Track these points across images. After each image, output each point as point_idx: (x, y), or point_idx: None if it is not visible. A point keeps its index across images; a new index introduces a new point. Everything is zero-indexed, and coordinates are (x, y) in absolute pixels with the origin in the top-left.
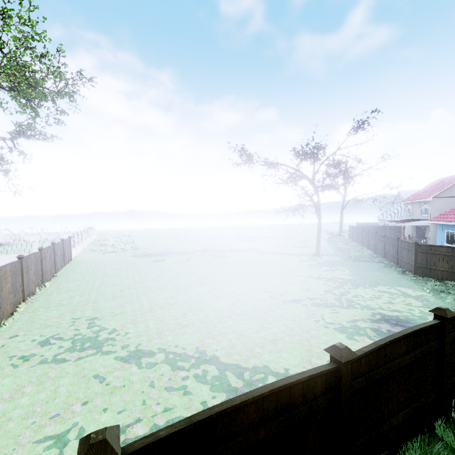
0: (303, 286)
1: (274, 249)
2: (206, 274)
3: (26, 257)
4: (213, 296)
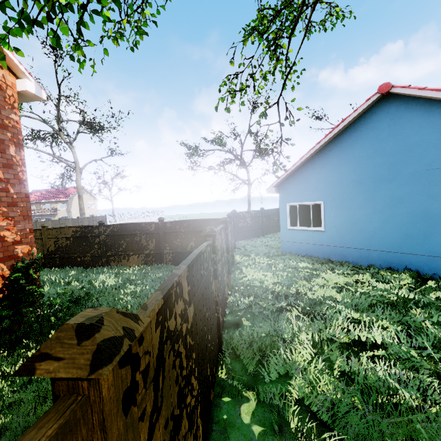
0: None
1: None
2: None
3: (43, 221)
4: None
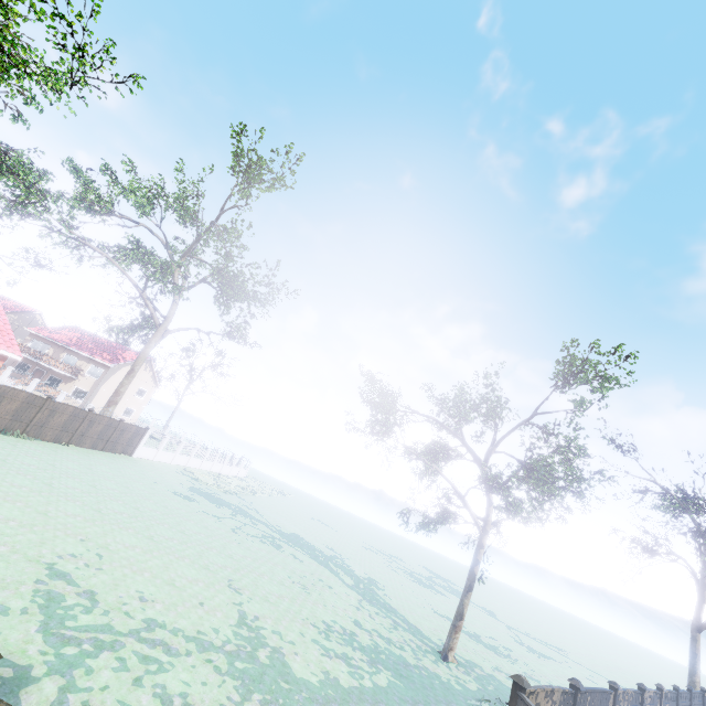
0: (165, 597)
1: (405, 604)
2: (151, 519)
3: (8, 387)
4: (44, 511)
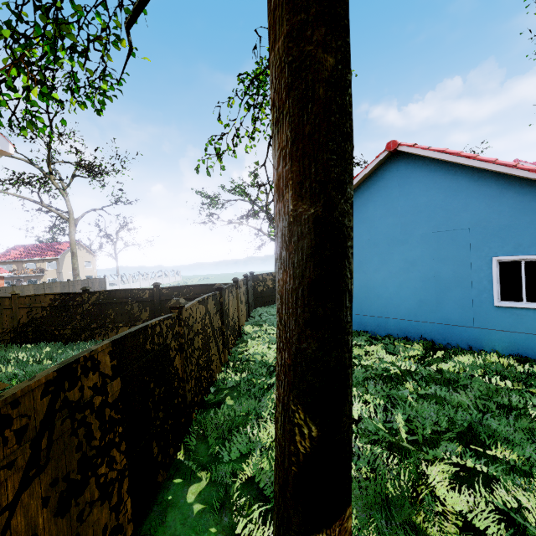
0: None
1: None
2: None
3: (22, 286)
4: None
